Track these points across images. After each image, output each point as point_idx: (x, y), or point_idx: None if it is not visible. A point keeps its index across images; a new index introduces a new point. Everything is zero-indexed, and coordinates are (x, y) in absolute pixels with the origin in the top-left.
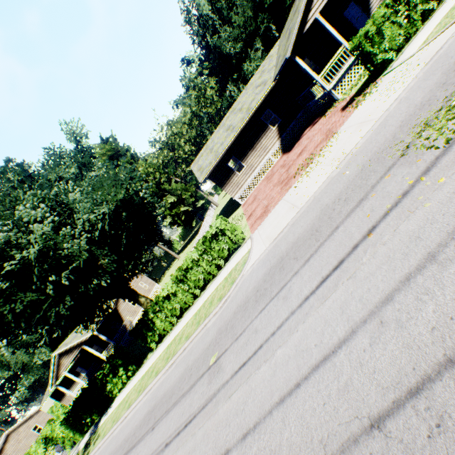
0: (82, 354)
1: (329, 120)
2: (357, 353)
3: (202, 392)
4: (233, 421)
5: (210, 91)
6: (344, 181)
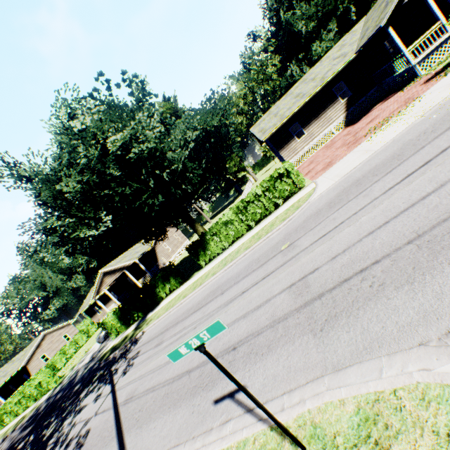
0: (117, 281)
1: (408, 92)
2: (446, 192)
3: (277, 261)
4: (319, 257)
5: (270, 68)
6: (430, 122)
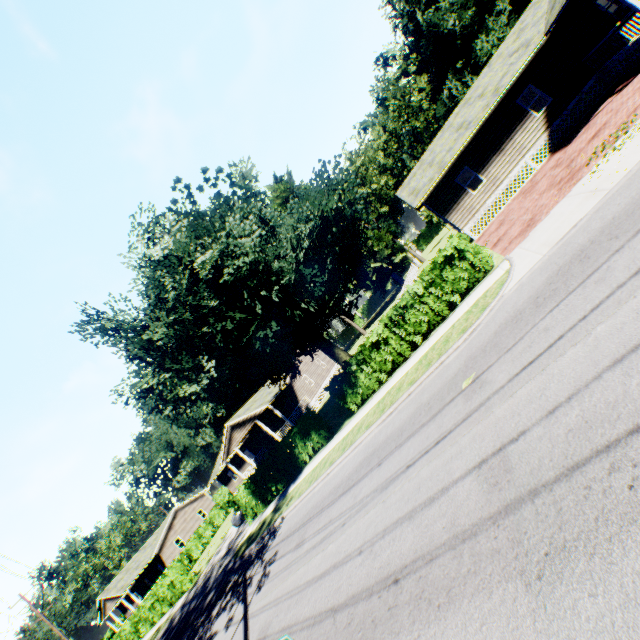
0: (250, 435)
1: None
2: None
3: (456, 411)
4: (525, 409)
5: (416, 96)
6: None
